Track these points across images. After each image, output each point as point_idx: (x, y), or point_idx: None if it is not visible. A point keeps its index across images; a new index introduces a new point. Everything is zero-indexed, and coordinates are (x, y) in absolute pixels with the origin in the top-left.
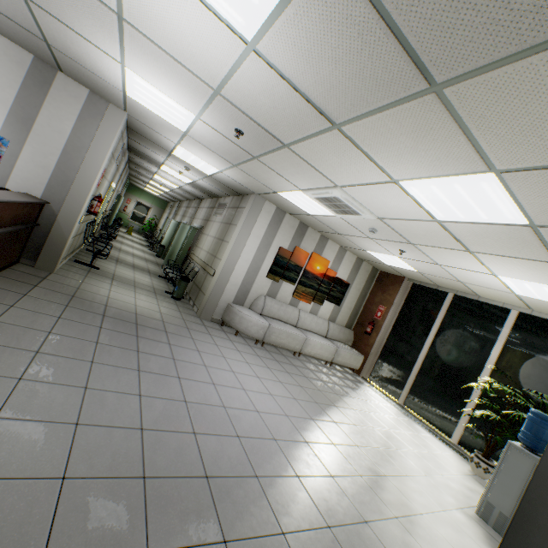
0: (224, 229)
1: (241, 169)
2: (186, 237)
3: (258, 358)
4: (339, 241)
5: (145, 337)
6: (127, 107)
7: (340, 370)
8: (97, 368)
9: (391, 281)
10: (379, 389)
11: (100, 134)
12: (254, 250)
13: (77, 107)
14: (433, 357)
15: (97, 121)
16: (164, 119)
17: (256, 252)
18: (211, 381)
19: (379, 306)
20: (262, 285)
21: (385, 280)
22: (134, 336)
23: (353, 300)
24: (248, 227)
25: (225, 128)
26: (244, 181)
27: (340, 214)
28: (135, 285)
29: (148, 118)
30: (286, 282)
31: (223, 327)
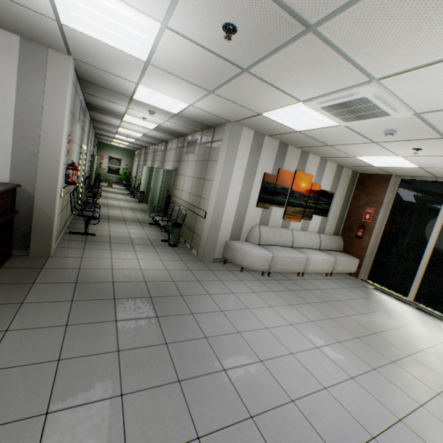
0: (202, 167)
1: (218, 95)
2: (162, 181)
3: (274, 295)
4: (323, 152)
5: (165, 315)
6: (69, 47)
7: (340, 278)
8: (130, 406)
9: (375, 181)
10: (383, 289)
11: (49, 90)
12: (240, 183)
13: (12, 62)
14: (442, 251)
15: (40, 75)
16: (118, 48)
17: (242, 184)
18: (256, 357)
19: (366, 208)
20: (253, 216)
21: (368, 181)
22: (153, 318)
23: (337, 208)
24: (230, 160)
25: (206, 31)
26: (219, 110)
27: (350, 121)
28: (132, 242)
29: (98, 55)
30: (275, 207)
31: (226, 265)
